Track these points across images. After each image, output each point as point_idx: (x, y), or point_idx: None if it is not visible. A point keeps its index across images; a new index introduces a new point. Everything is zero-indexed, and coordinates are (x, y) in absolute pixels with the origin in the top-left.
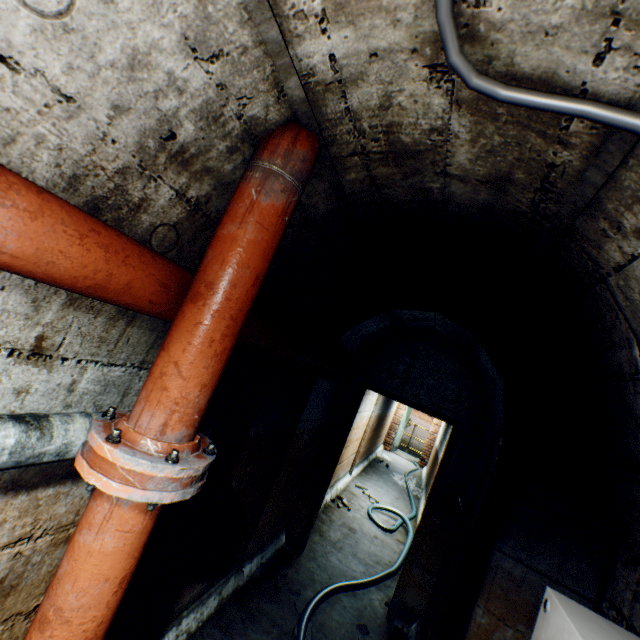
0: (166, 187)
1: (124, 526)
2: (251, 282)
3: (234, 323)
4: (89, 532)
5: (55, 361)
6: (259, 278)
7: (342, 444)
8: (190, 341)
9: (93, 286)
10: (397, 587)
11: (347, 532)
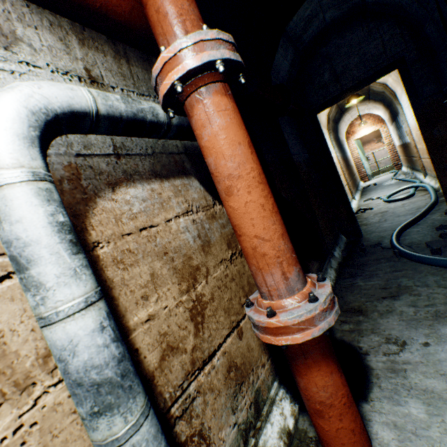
0: None
1: (220, 108)
2: None
3: None
4: (205, 129)
5: (108, 89)
6: None
7: (331, 158)
8: None
9: None
10: (445, 194)
11: (381, 215)
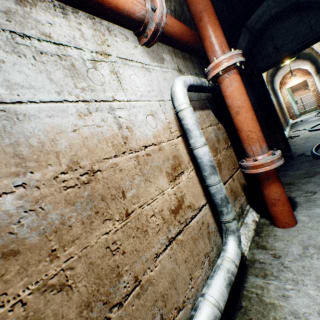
0: (167, 10)
1: (235, 80)
2: (209, 2)
3: (214, 16)
4: (228, 88)
5: (183, 74)
6: (209, 0)
7: (271, 101)
8: (209, 28)
9: (181, 34)
10: None
11: (305, 139)
